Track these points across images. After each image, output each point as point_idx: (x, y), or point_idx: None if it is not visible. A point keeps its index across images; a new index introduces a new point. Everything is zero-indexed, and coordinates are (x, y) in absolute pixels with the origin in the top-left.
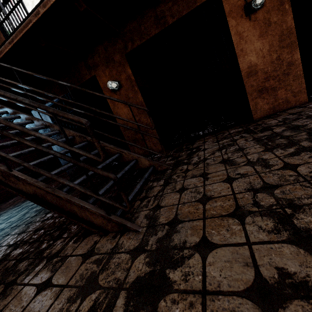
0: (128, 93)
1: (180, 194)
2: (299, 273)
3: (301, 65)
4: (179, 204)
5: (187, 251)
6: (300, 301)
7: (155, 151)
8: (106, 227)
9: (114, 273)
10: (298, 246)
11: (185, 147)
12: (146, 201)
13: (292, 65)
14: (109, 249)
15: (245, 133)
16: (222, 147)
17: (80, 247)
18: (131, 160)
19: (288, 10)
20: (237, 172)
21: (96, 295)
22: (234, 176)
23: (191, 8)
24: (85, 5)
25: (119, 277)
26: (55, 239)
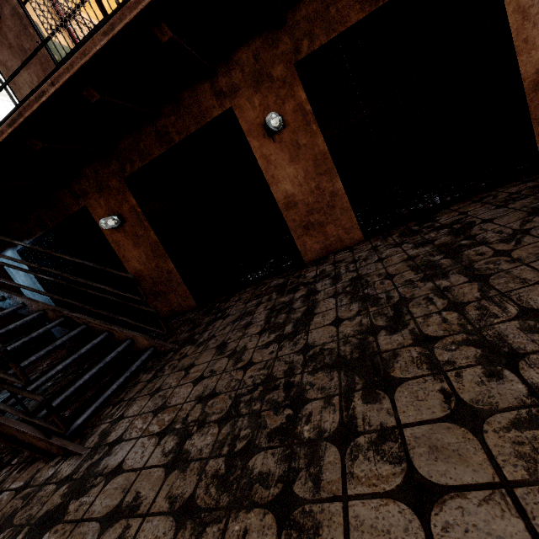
0: (136, 230)
1: (149, 399)
2: (144, 496)
3: (346, 195)
4: (138, 415)
5: (100, 478)
6: (125, 520)
7: (186, 308)
8: (51, 450)
9: (31, 509)
10: (165, 470)
11: (217, 307)
12: (117, 408)
13: (336, 195)
14: (44, 480)
15: (276, 292)
16: (240, 317)
17: (21, 478)
18: (125, 339)
19: (317, 131)
20: (212, 368)
21: (4, 534)
22: (205, 374)
23: (201, 124)
24: (42, 142)
25: (33, 512)
26: (2, 467)
